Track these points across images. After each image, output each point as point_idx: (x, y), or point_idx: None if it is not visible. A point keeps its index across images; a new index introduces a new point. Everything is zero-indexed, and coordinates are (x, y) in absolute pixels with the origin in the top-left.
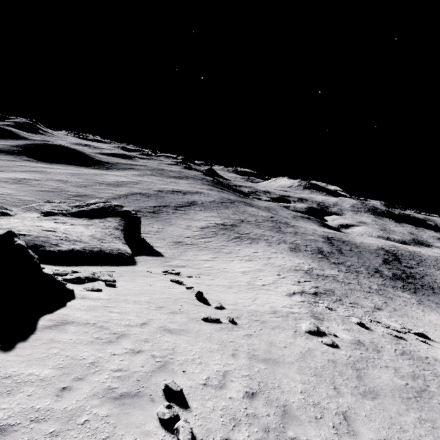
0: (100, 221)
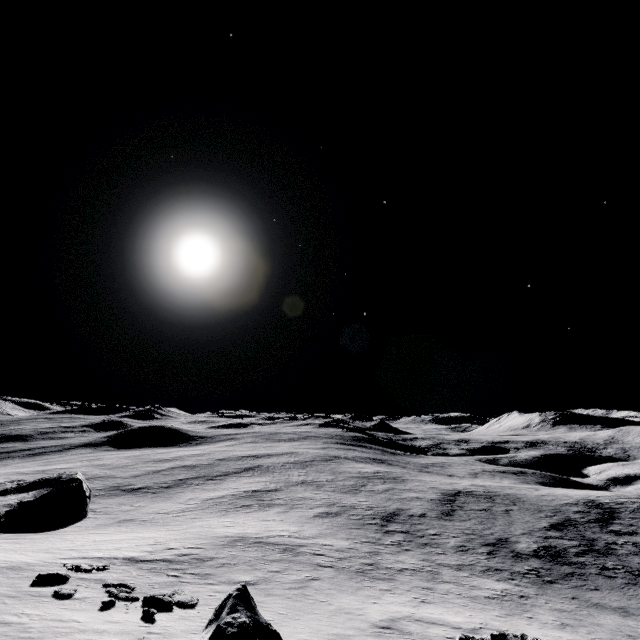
0: (17, 495)
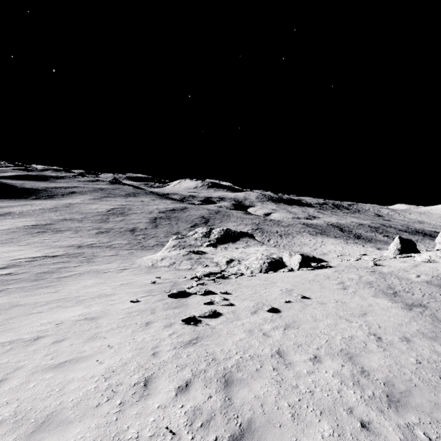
0: (245, 242)
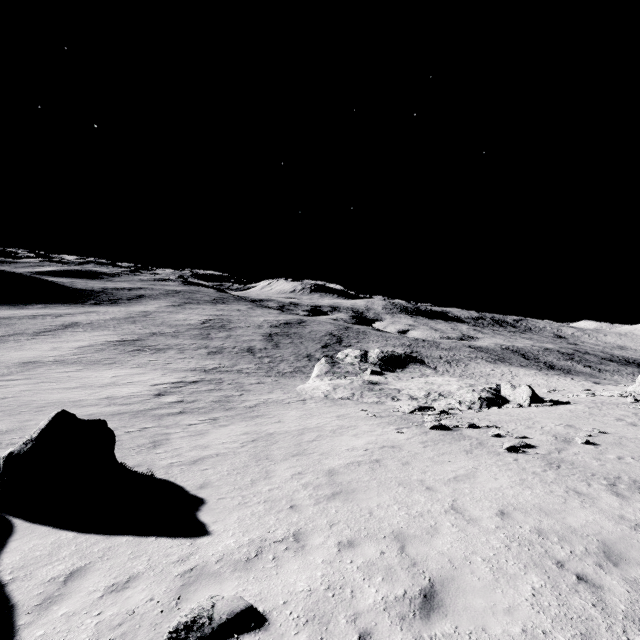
0: (417, 370)
